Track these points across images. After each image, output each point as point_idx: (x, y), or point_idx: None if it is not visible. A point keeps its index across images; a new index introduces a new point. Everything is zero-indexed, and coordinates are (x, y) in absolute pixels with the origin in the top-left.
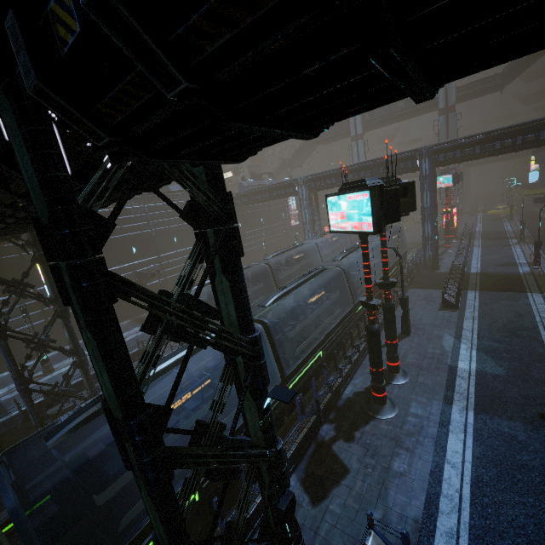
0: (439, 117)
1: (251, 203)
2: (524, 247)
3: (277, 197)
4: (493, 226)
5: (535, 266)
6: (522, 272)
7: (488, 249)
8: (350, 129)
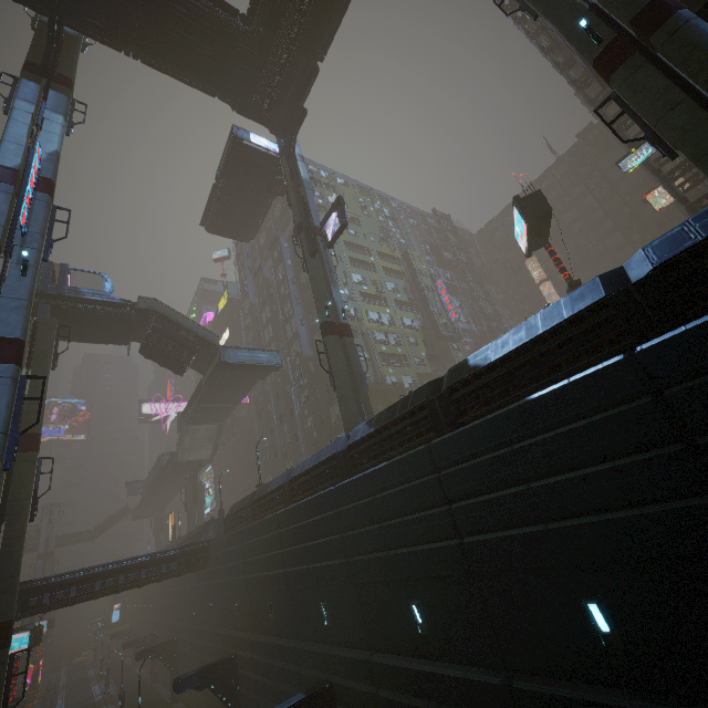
0: (38, 560)
1: None
2: (102, 683)
3: None
4: (78, 675)
5: (106, 691)
6: (97, 699)
7: (72, 695)
8: None
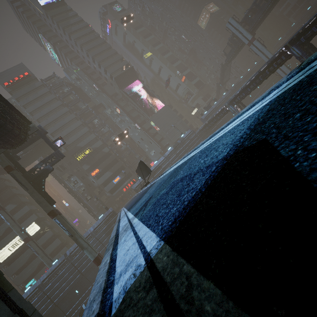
0: None
1: (211, 127)
2: None
3: (220, 118)
4: None
5: None
6: None
7: None
8: (243, 42)
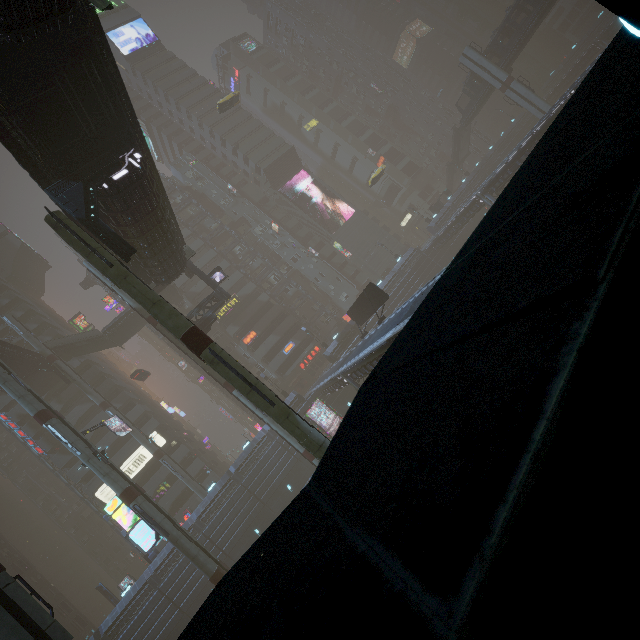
0: None
1: (450, 238)
2: None
3: (468, 219)
4: None
5: None
6: None
7: None
8: (492, 86)
